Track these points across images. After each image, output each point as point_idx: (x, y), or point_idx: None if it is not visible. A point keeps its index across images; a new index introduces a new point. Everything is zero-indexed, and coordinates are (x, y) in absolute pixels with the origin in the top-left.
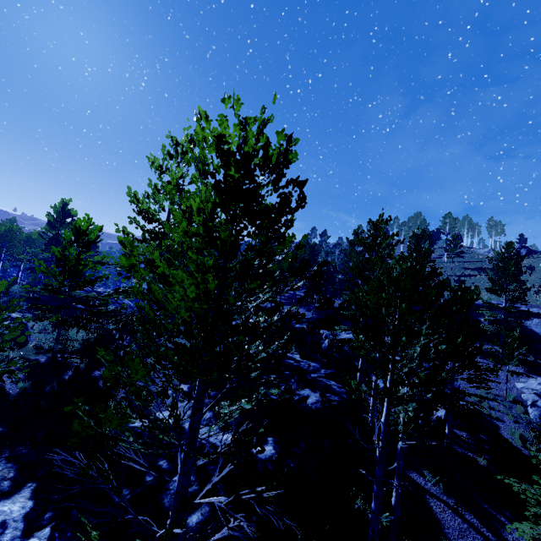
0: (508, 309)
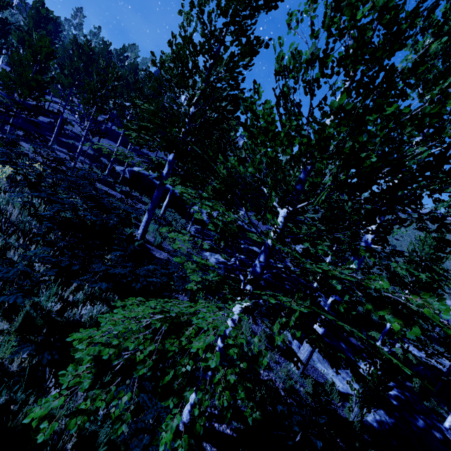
0: None
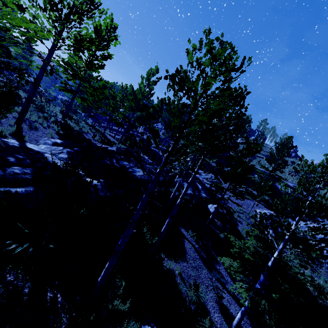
0: (272, 172)
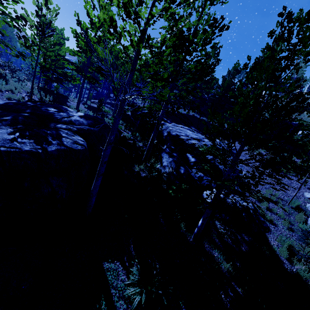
0: None
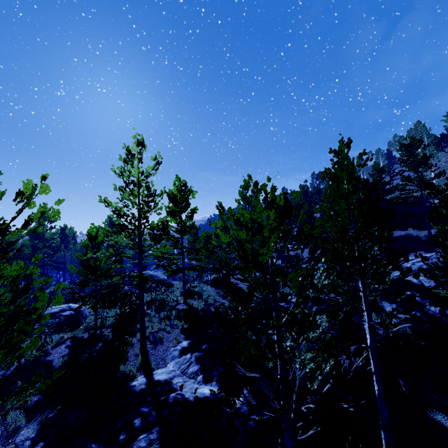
0: None
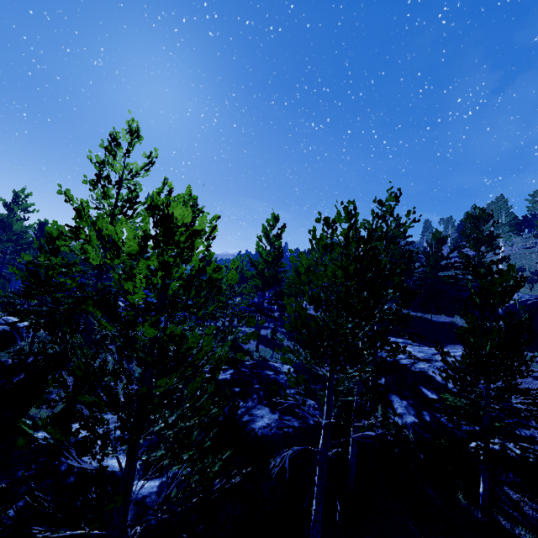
0: None
